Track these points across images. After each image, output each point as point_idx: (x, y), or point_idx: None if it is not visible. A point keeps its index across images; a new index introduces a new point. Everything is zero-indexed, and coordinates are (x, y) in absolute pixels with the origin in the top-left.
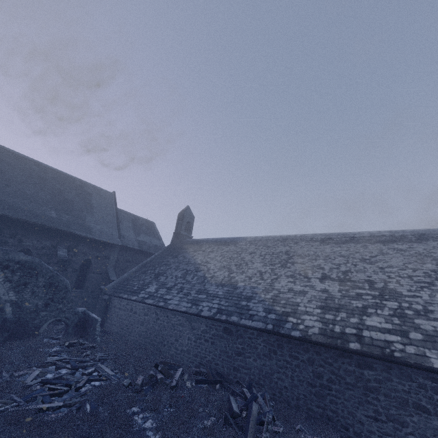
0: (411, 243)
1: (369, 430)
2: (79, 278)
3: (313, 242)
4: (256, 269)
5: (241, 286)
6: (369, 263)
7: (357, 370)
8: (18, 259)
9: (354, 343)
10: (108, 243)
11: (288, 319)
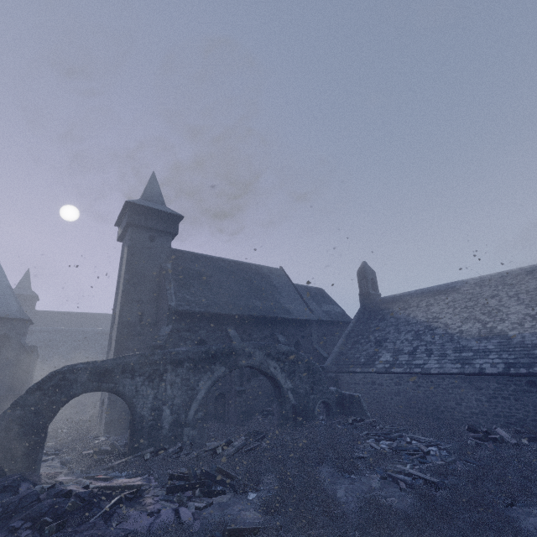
0: None
1: None
2: None
3: None
4: (520, 313)
5: (514, 335)
6: None
7: None
8: (282, 350)
9: None
10: (306, 321)
11: None
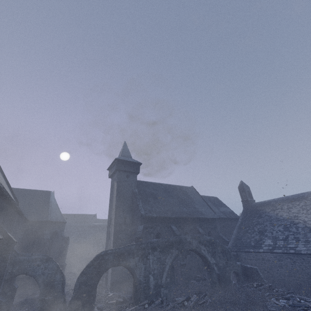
0: None
1: None
2: None
3: None
4: None
5: None
6: None
7: None
8: (206, 239)
9: None
10: (212, 218)
11: None
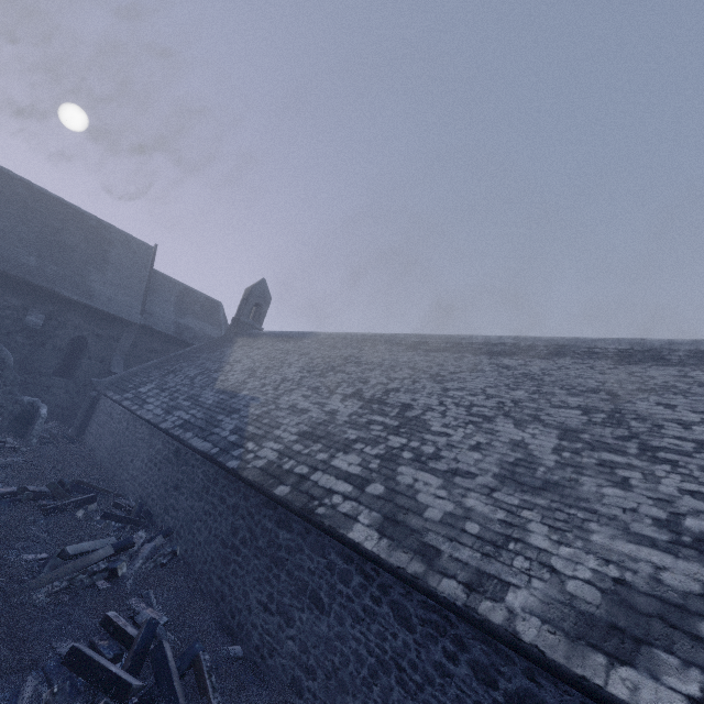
0: (533, 359)
1: (254, 622)
2: (67, 363)
3: (397, 346)
4: (284, 375)
5: (242, 395)
6: (438, 381)
7: (274, 529)
8: None
9: (285, 487)
10: (119, 319)
11: (246, 444)
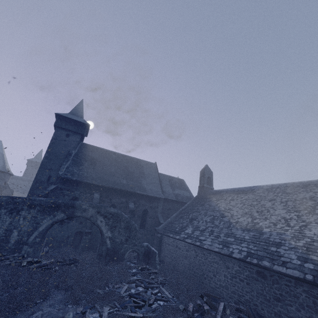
0: None
1: None
2: (142, 222)
3: None
4: (280, 215)
5: (266, 232)
6: None
7: None
8: (110, 211)
9: None
10: (156, 197)
11: None
